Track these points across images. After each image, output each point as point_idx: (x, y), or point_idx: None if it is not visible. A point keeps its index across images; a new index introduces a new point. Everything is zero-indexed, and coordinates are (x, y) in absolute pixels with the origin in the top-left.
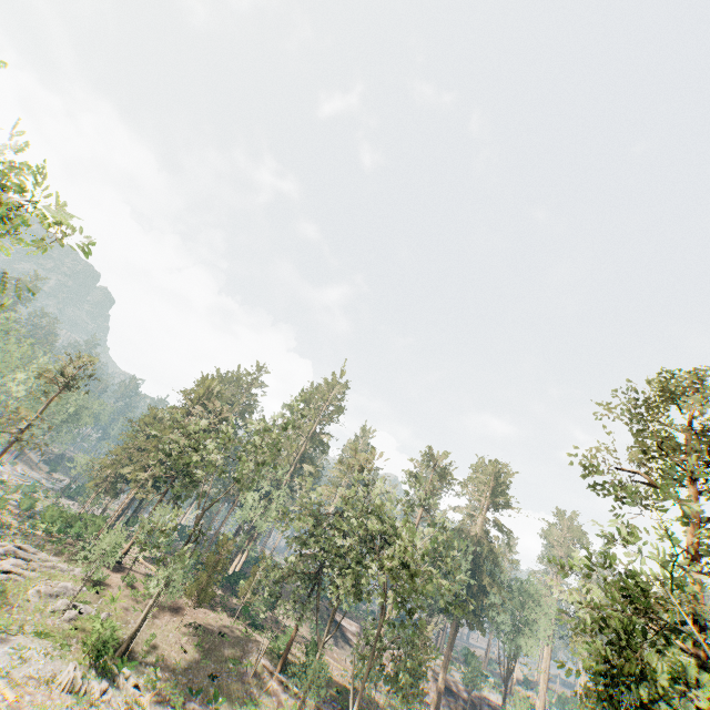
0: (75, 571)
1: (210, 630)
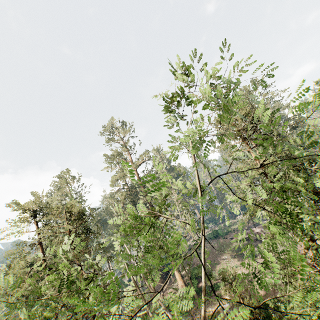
0: None
1: None
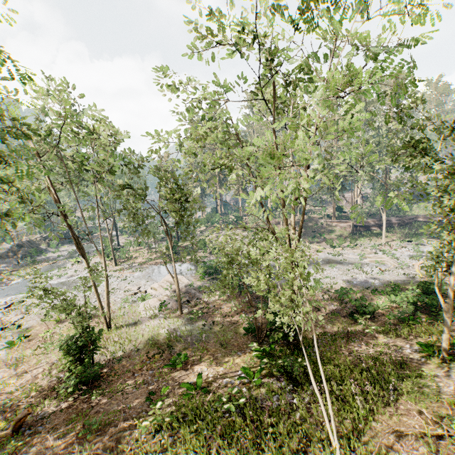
0: (237, 230)
1: (297, 222)
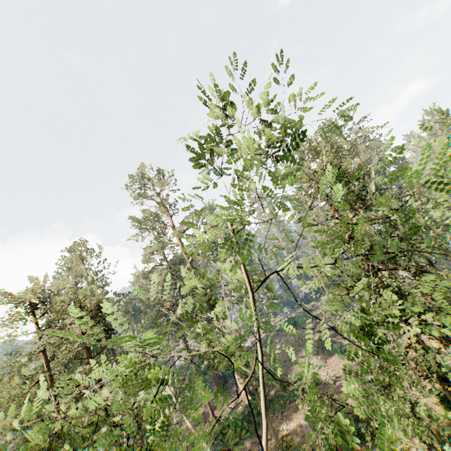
0: None
1: None
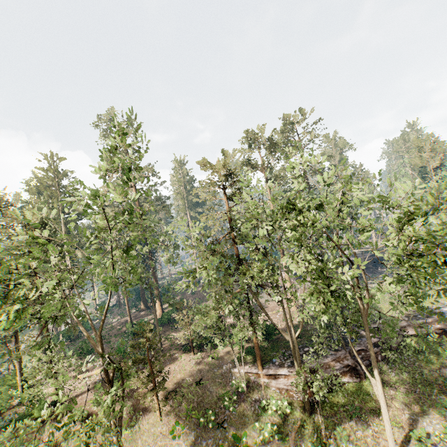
0: None
1: (186, 387)
